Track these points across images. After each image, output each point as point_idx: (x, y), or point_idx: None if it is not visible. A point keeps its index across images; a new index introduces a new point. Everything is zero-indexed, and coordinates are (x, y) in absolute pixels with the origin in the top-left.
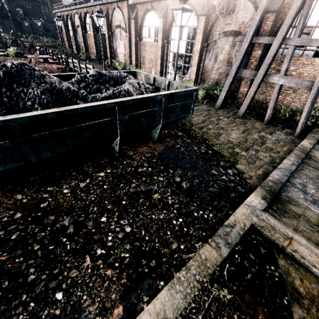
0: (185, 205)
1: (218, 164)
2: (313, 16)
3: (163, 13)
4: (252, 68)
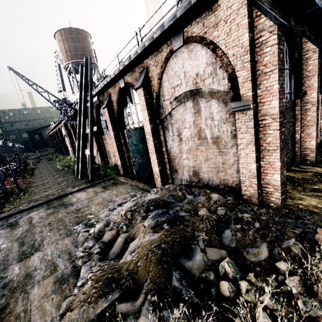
0: None
1: None
2: (104, 115)
3: (71, 125)
4: (96, 146)
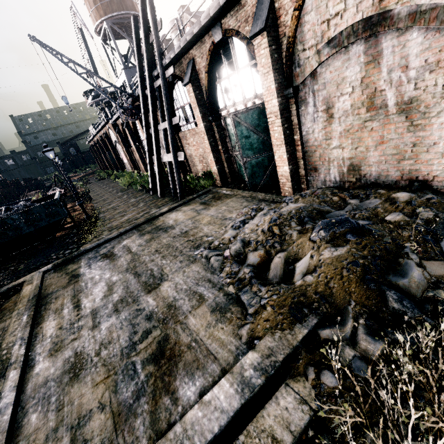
0: (3, 280)
1: (67, 248)
2: (179, 98)
3: (125, 124)
4: None
